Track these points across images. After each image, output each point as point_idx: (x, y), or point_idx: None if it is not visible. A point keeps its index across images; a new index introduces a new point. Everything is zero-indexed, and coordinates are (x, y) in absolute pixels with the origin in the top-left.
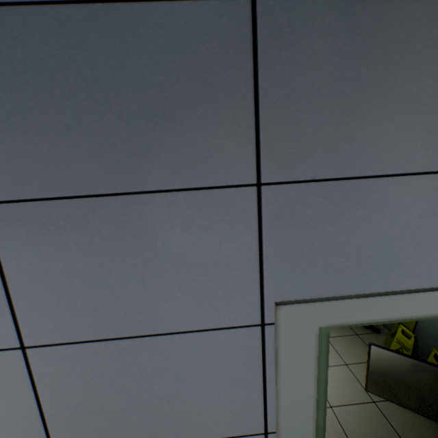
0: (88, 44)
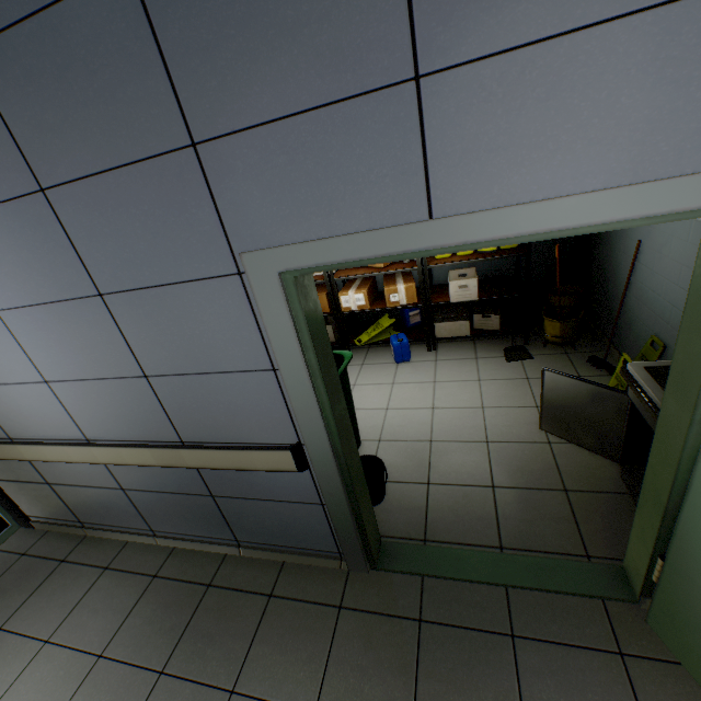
0: (49, 50)
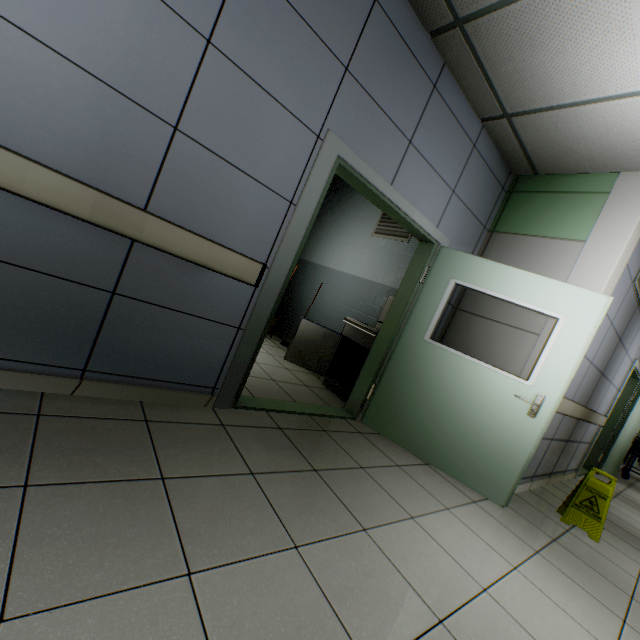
0: None
